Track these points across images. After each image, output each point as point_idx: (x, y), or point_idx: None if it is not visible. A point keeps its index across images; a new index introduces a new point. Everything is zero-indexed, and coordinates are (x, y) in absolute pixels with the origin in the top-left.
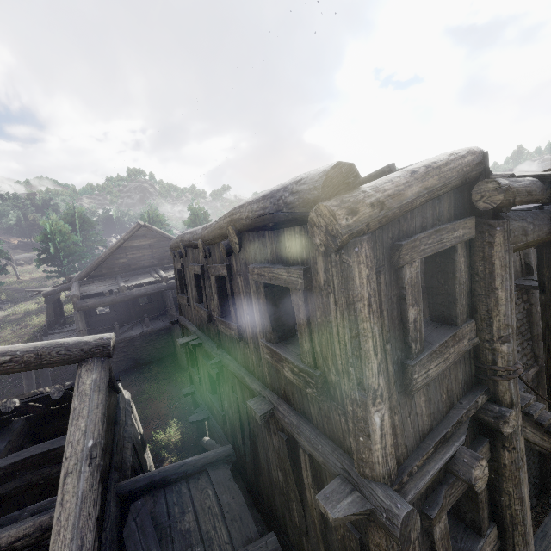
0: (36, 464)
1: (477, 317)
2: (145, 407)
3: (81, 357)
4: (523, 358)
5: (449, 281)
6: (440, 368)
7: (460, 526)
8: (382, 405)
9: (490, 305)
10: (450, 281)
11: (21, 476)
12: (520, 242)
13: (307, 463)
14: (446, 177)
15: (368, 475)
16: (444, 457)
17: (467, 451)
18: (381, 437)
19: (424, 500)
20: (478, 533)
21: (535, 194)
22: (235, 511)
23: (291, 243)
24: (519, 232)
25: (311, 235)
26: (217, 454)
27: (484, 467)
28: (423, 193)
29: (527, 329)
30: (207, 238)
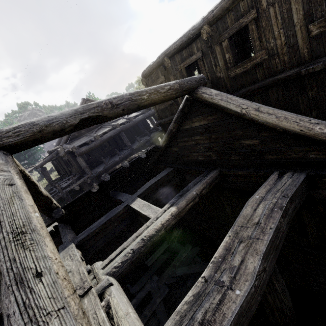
0: (155, 189)
1: None
2: None
3: (197, 85)
4: None
5: None
6: None
7: None
8: None
9: None
10: None
11: (151, 196)
12: None
13: None
14: None
15: None
16: None
17: None
18: None
19: None
20: None
21: None
22: None
23: None
24: None
25: None
26: None
27: None
28: None
29: None
30: (220, 12)
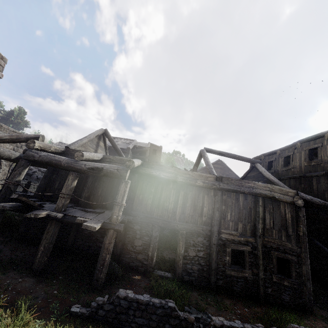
0: None
1: None
2: None
3: (256, 162)
4: None
5: None
6: None
7: None
8: None
9: None
10: None
11: None
12: None
13: (315, 179)
14: None
15: None
16: None
17: None
18: None
19: None
20: None
21: None
22: None
23: (318, 141)
24: None
25: (324, 138)
26: None
27: None
28: None
29: None
30: (284, 149)
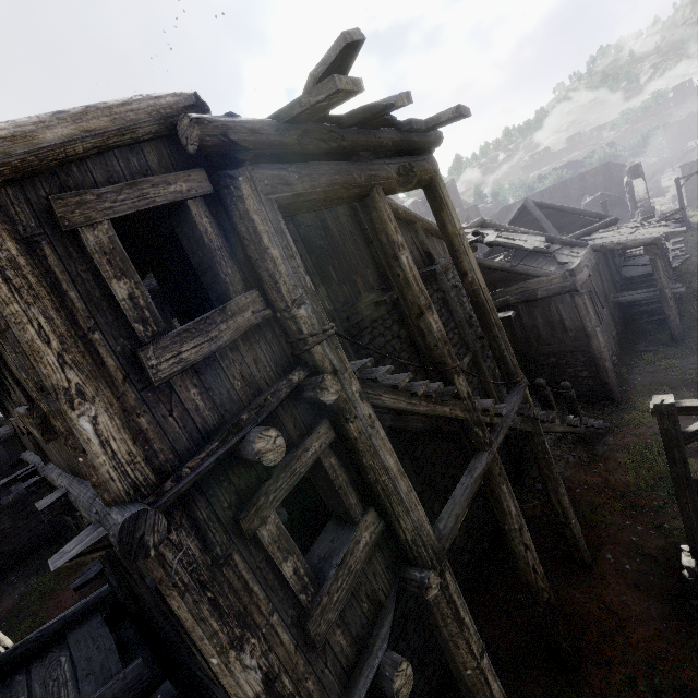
0: None
1: (266, 287)
2: (39, 611)
3: None
4: (454, 349)
5: (204, 251)
6: (206, 349)
7: (339, 526)
8: (87, 405)
9: (269, 268)
10: (204, 249)
11: None
12: (282, 192)
13: None
14: (126, 119)
15: (109, 501)
16: (227, 445)
17: (256, 429)
18: (103, 446)
19: (237, 508)
20: (353, 523)
21: (269, 133)
22: (96, 662)
23: None
24: (273, 180)
25: None
26: (82, 606)
27: (274, 437)
28: (80, 136)
29: (448, 318)
30: None
